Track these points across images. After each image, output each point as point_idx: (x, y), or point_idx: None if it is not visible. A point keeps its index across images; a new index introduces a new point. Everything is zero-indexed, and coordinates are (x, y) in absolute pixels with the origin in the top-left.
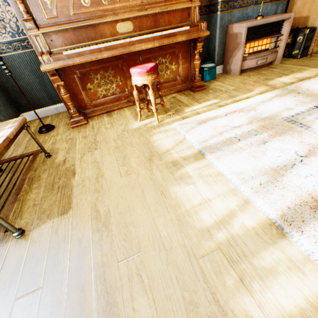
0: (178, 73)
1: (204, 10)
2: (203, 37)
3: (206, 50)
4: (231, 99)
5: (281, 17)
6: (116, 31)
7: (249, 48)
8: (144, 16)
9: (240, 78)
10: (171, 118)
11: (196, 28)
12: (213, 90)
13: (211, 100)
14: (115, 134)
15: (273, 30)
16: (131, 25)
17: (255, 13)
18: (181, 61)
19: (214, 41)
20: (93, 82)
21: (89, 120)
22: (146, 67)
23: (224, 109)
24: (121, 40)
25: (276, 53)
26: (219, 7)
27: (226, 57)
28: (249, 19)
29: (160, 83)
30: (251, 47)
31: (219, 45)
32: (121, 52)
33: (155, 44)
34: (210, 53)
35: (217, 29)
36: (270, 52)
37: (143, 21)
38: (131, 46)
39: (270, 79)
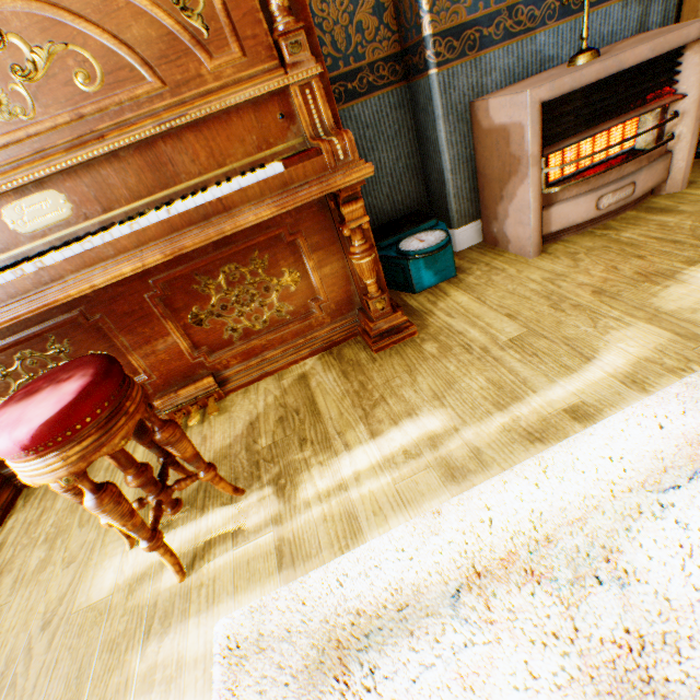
0: (312, 294)
1: (388, 71)
2: (353, 185)
3: (422, 181)
4: (502, 414)
5: (671, 37)
6: (6, 231)
7: (559, 168)
8: (103, 158)
9: (541, 268)
10: (239, 542)
11: (313, 160)
12: (441, 339)
13: (423, 409)
14: (8, 643)
15: (645, 87)
16: (63, 198)
17: (566, 42)
18: (309, 260)
19: (438, 158)
20: (5, 387)
21: (21, 499)
22: (13, 432)
23: (460, 513)
24: (5, 274)
25: (665, 157)
26: (430, 54)
27: (485, 198)
28: (547, 65)
29: (255, 334)
30: (568, 163)
31: (457, 167)
32: (10, 318)
33: (147, 259)
34: (433, 190)
35: (439, 121)
36: (644, 159)
37: (107, 174)
38: (49, 287)
39: (662, 276)
